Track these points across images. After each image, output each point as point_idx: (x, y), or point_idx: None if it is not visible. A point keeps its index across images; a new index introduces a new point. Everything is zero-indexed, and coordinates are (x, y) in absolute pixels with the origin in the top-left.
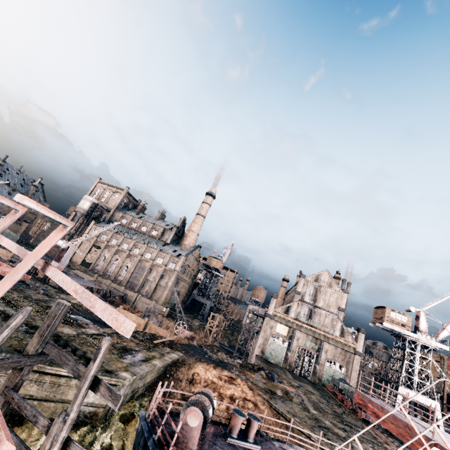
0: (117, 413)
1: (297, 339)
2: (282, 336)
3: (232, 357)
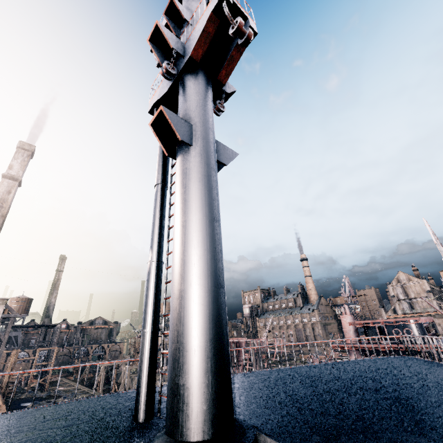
0: None
1: None
2: None
3: None
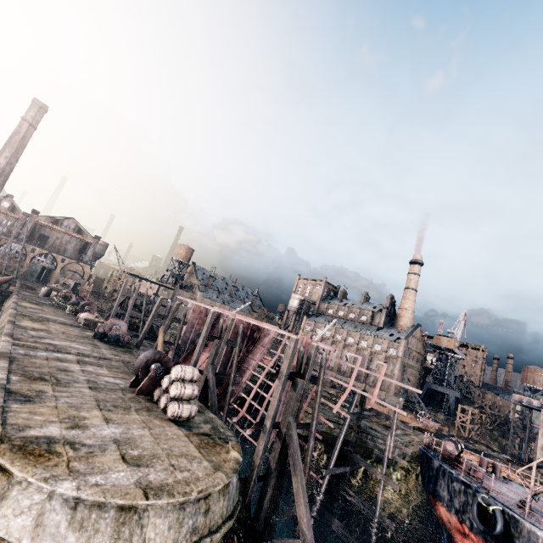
0: (397, 465)
1: None
2: None
3: (495, 452)
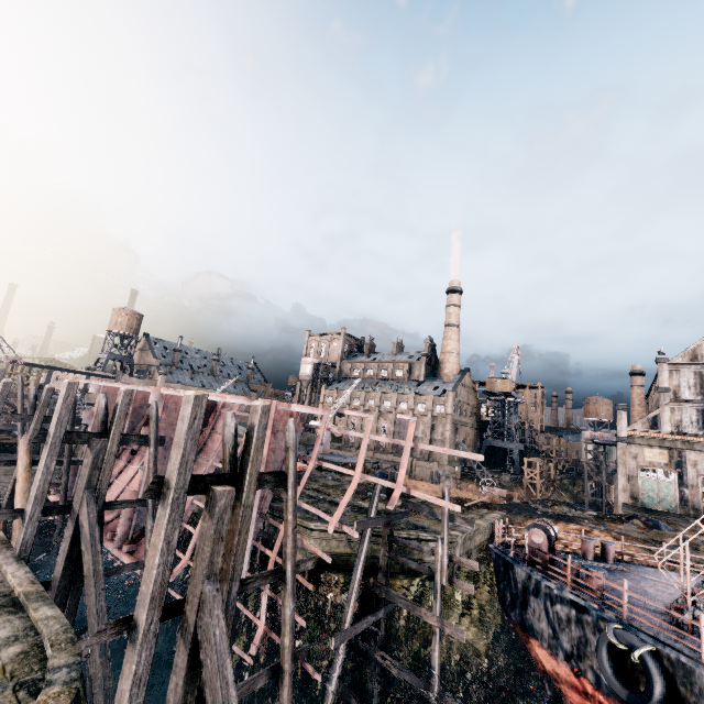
0: (461, 572)
1: (692, 466)
2: (660, 466)
3: (578, 510)
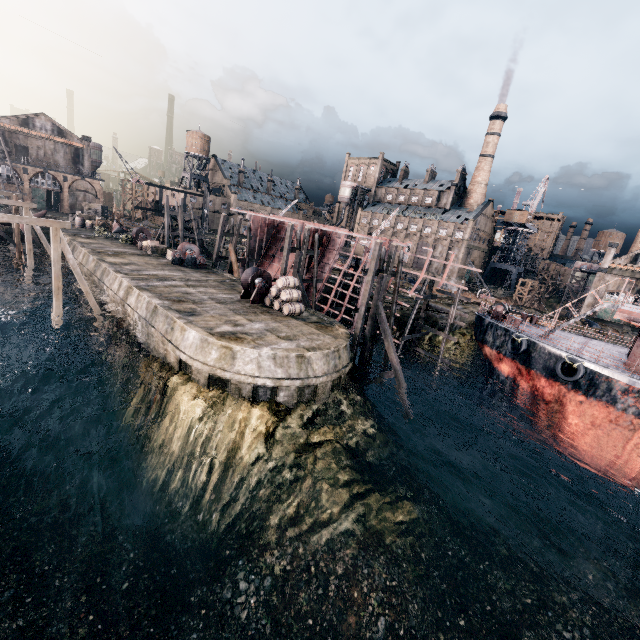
0: (456, 331)
1: None
2: (624, 291)
3: (542, 313)
